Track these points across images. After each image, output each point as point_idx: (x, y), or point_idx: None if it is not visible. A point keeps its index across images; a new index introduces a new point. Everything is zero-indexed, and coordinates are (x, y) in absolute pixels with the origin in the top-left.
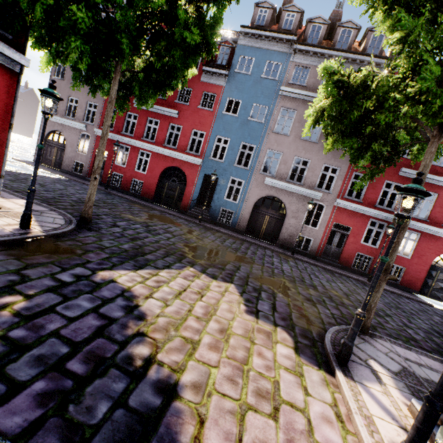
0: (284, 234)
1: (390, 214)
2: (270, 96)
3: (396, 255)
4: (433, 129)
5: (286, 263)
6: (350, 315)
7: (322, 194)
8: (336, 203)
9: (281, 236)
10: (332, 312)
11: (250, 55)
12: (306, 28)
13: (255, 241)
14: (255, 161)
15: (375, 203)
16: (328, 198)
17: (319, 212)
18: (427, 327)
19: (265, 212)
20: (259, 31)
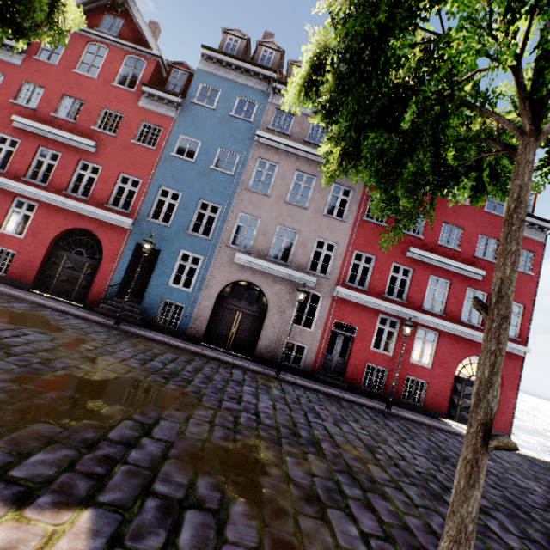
0: (265, 340)
1: (402, 308)
2: (243, 141)
3: (415, 363)
4: (525, 120)
5: (266, 393)
6: (397, 520)
7: (317, 279)
8: (336, 292)
9: (260, 343)
10: (363, 529)
11: (214, 85)
12: (288, 71)
13: (216, 355)
14: (221, 228)
15: (383, 292)
16: (325, 285)
17: (313, 307)
18: (500, 498)
19: (236, 306)
20: (227, 58)
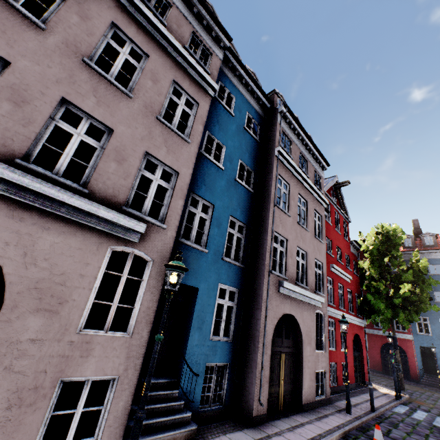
0: None
1: None
2: None
3: None
4: None
5: None
6: None
7: None
8: None
9: None
10: None
11: None
12: None
13: None
14: None
15: None
16: None
17: None
18: None
19: None
20: (412, 251)
